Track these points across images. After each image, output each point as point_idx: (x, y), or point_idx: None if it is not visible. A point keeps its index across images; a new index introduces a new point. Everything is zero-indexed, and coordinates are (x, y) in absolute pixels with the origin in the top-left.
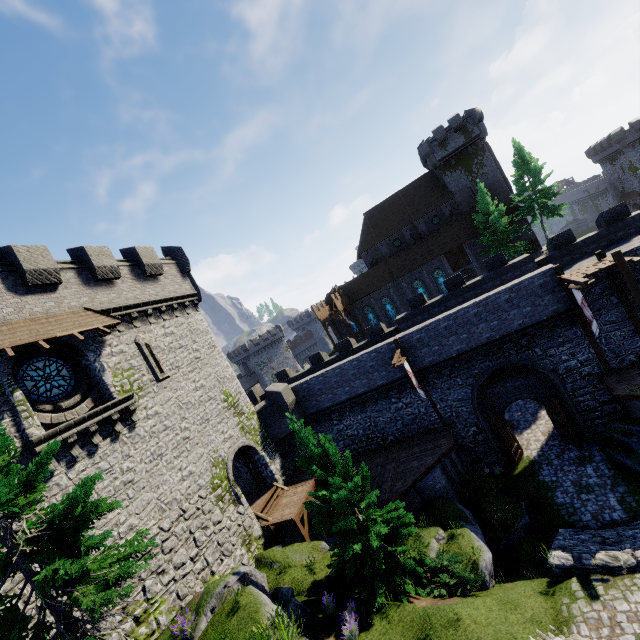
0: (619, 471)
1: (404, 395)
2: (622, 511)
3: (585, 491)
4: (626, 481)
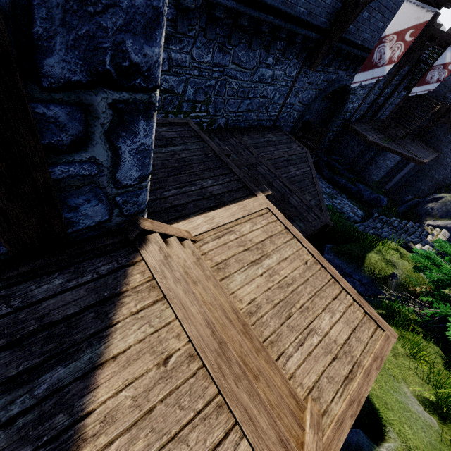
0: (333, 185)
1: (284, 61)
2: (359, 210)
3: (333, 197)
4: (342, 191)
